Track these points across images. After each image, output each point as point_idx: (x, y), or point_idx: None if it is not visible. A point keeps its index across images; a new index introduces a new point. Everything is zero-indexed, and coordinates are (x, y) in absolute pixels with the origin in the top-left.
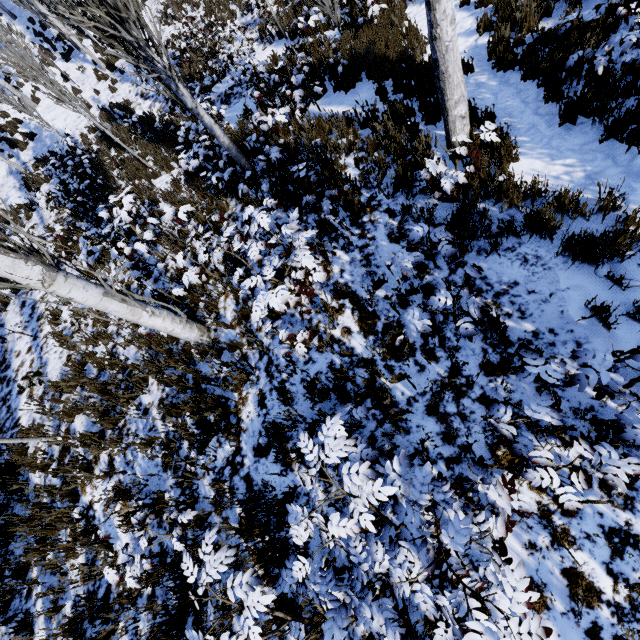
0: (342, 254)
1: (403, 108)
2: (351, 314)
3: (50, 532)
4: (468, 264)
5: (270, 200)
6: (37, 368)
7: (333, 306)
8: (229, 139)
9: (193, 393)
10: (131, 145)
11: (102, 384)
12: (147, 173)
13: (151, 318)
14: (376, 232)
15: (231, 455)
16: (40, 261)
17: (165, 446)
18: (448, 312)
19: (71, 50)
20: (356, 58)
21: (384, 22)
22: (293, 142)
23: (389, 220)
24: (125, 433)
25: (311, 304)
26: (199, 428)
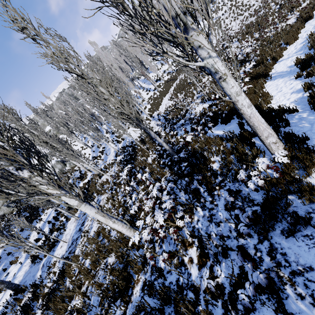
0: (200, 210)
1: (247, 134)
2: (196, 249)
3: (58, 313)
4: (272, 239)
5: (158, 183)
6: (88, 229)
7: (189, 240)
8: (169, 147)
9: (123, 265)
10: (147, 143)
11: (100, 245)
12: (147, 154)
13: (113, 224)
14: (219, 202)
15: (121, 314)
16: (79, 198)
17: (102, 291)
18: (233, 279)
19: (142, 112)
20: (232, 110)
21: (250, 92)
22: (192, 149)
23: (227, 196)
24: (96, 274)
25: (178, 236)
26: (117, 288)
